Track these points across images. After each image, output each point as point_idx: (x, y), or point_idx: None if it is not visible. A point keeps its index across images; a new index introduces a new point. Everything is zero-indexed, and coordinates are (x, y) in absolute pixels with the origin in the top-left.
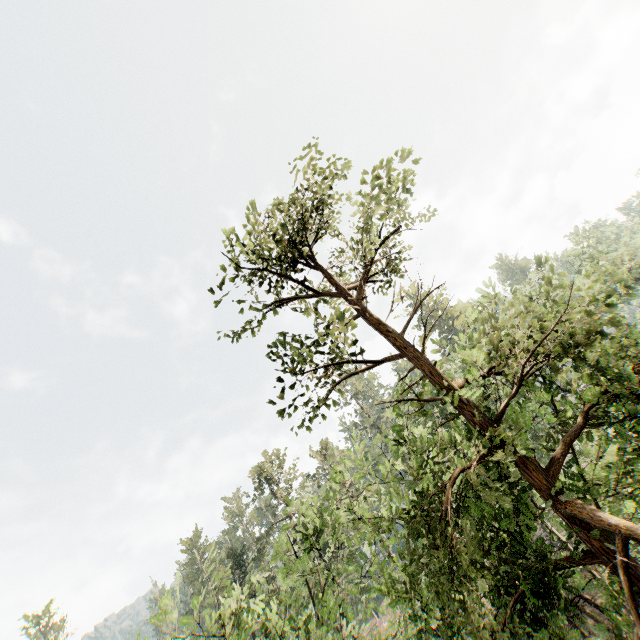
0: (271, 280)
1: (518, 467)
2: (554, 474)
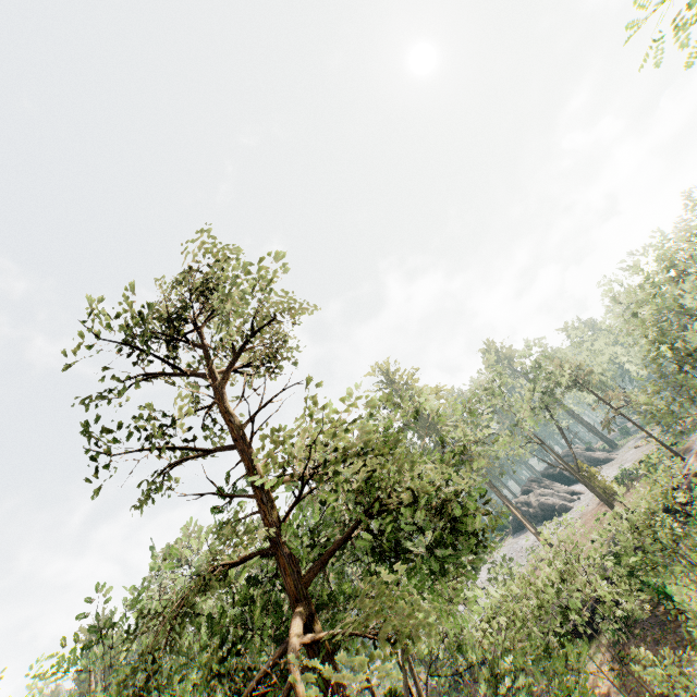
0: (141, 353)
1: (280, 572)
2: (305, 582)
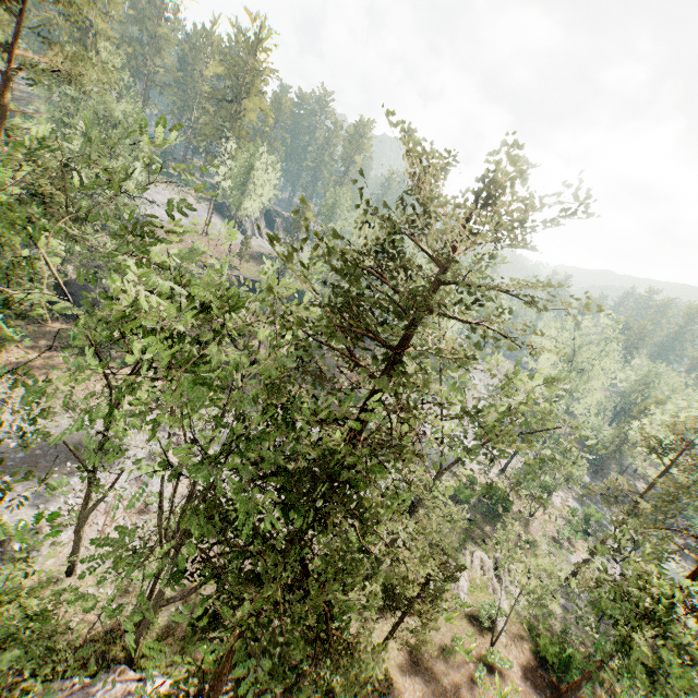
0: None
1: None
2: None
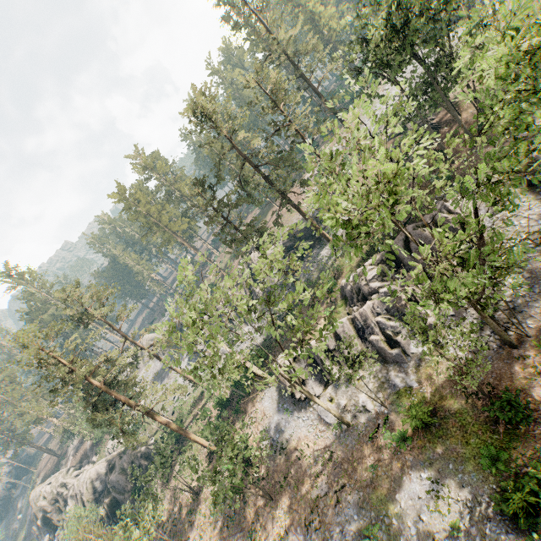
0: None
1: None
2: None
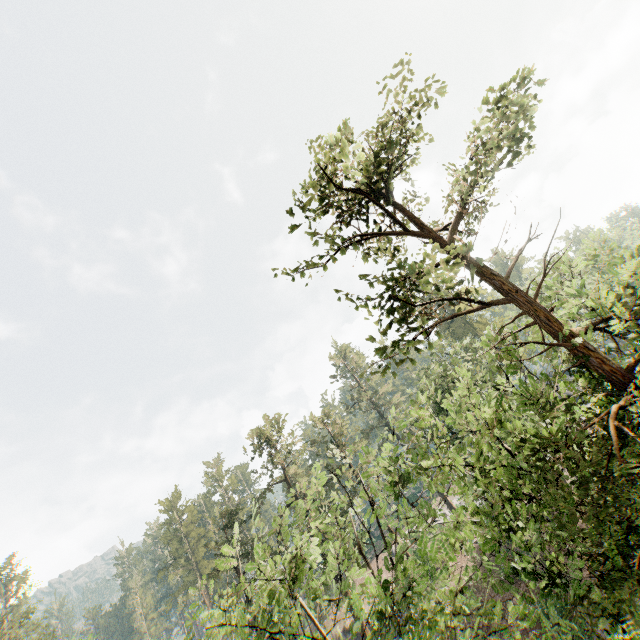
0: (358, 213)
1: None
2: None
